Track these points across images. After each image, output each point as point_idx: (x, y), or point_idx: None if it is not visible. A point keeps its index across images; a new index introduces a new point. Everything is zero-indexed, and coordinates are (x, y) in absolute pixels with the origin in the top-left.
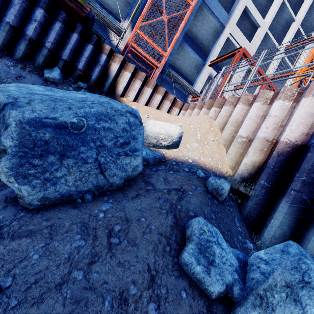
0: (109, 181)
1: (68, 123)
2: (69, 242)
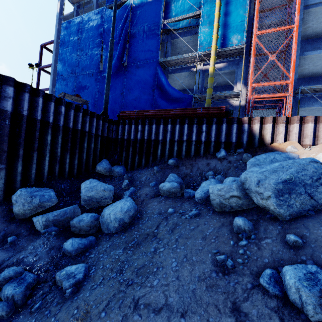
0: (318, 203)
1: (286, 179)
2: (319, 230)
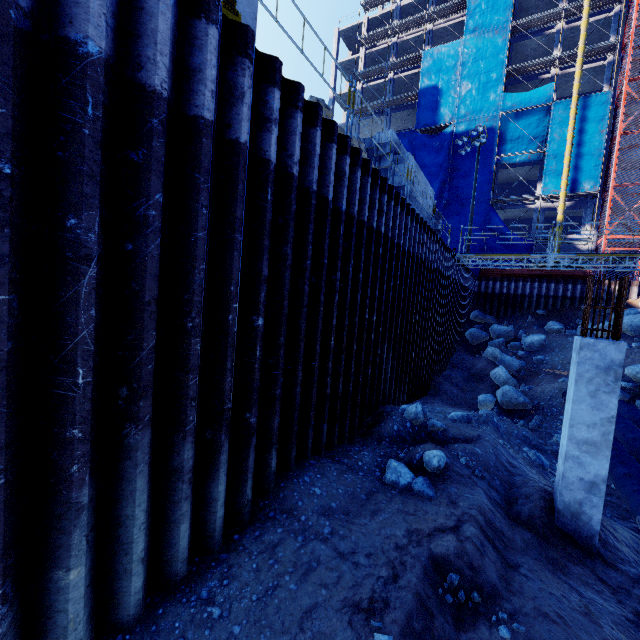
0: None
1: (634, 321)
2: None
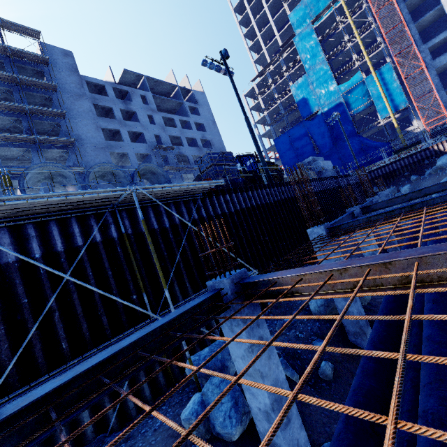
0: None
1: (443, 162)
2: None
